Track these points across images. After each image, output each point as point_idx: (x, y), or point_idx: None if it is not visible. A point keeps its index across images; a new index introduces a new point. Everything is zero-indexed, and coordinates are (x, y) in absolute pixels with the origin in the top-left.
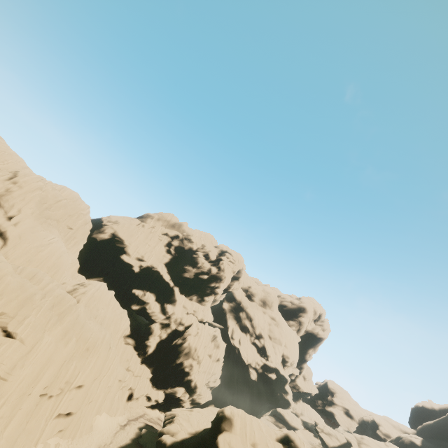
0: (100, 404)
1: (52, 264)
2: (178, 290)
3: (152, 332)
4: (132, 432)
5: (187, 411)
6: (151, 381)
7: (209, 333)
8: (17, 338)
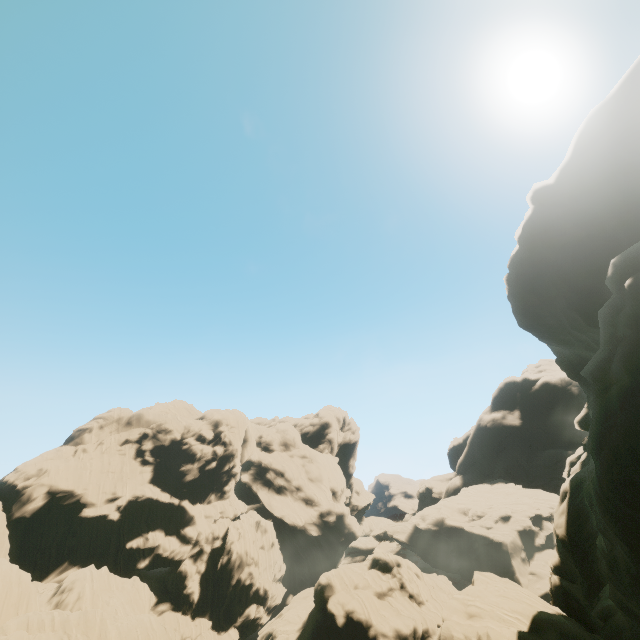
0: None
1: (18, 597)
2: (188, 503)
3: (185, 575)
4: None
5: (277, 619)
6: (214, 629)
7: (251, 524)
8: None
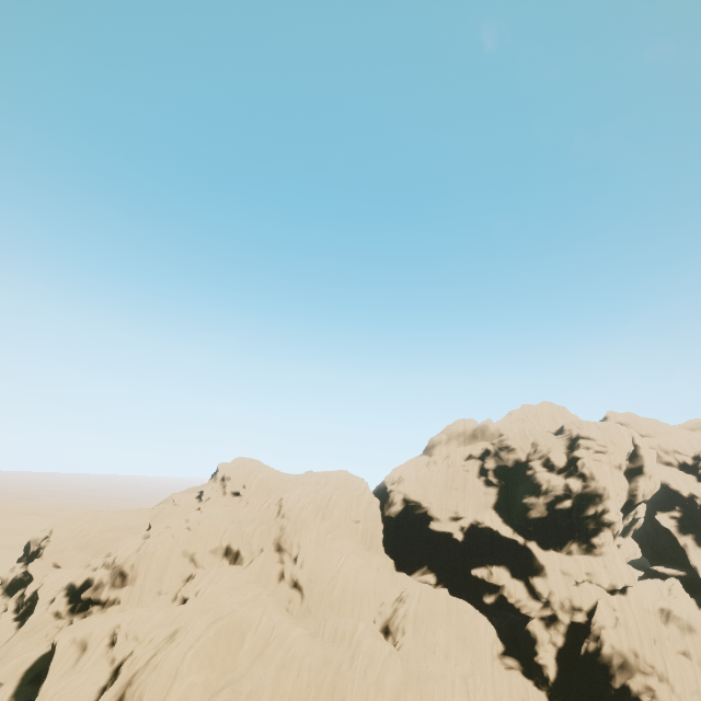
0: None
1: (353, 596)
2: (535, 546)
3: (534, 638)
4: None
5: None
6: None
7: (646, 609)
8: None
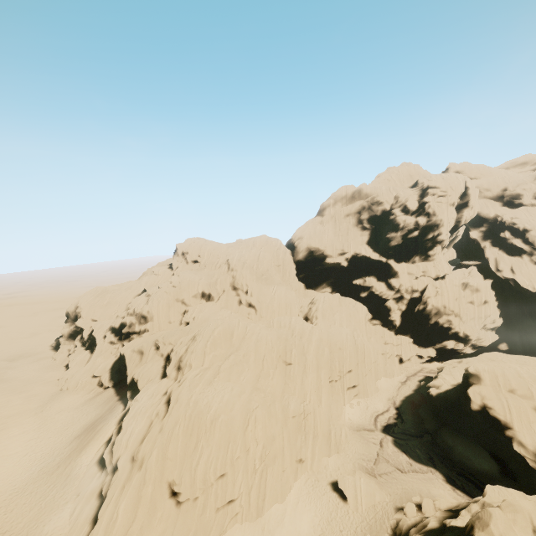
0: (375, 374)
1: (285, 305)
2: (393, 262)
3: (389, 309)
4: (413, 385)
5: (455, 363)
6: (415, 344)
7: (454, 285)
8: (294, 364)
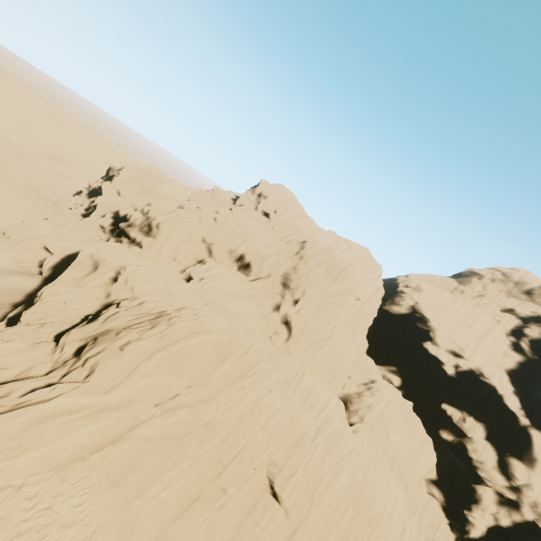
0: None
1: (333, 365)
2: (539, 437)
3: (477, 499)
4: None
5: None
6: None
7: None
8: (281, 504)
